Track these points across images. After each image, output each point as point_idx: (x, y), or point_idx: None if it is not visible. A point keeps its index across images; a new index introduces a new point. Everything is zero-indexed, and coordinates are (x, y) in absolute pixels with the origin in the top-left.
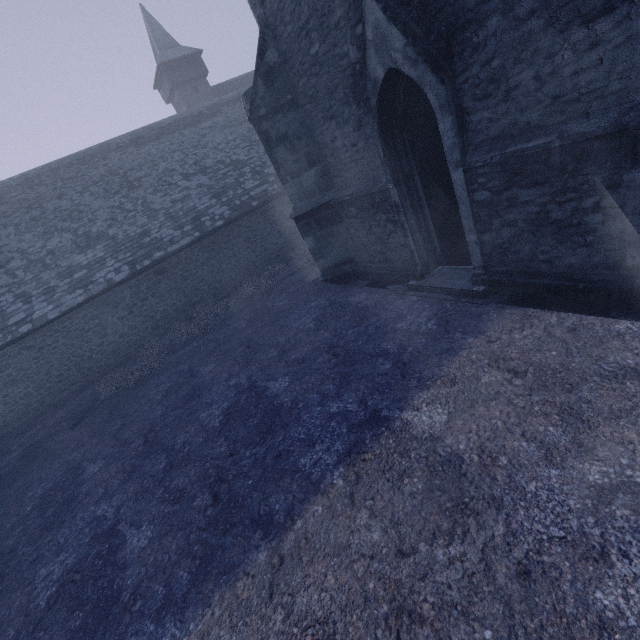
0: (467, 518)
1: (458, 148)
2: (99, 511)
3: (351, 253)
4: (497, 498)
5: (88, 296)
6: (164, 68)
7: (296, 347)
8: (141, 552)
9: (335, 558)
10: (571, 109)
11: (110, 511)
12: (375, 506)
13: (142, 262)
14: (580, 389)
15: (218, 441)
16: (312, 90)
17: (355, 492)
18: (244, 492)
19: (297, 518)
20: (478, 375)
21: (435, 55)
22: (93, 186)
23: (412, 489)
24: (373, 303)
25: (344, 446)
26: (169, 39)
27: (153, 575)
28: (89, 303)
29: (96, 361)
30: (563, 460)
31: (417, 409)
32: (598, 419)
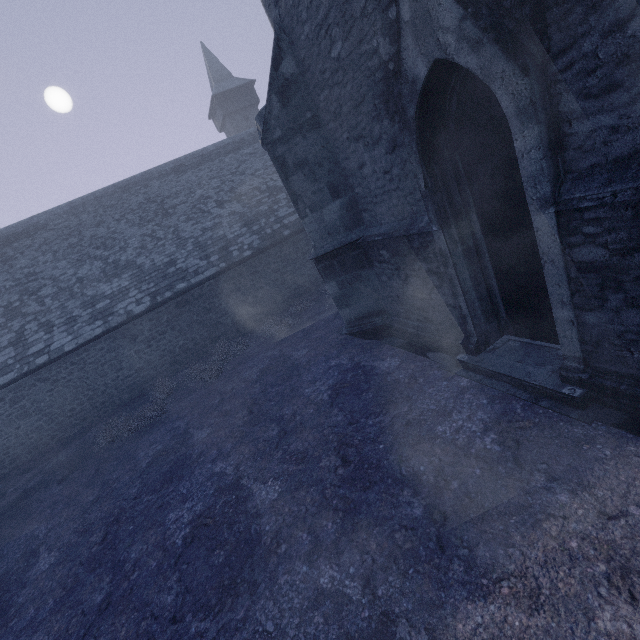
0: None
1: (547, 177)
2: None
3: (383, 303)
4: None
5: (106, 328)
6: (218, 99)
7: (300, 429)
8: None
9: None
10: None
11: None
12: None
13: (164, 293)
14: None
15: (170, 578)
16: (335, 104)
17: None
18: None
19: None
20: (587, 602)
21: (512, 30)
22: (130, 214)
23: None
24: (406, 377)
25: None
26: (225, 72)
27: None
28: (107, 335)
29: (110, 396)
30: None
31: None
32: None
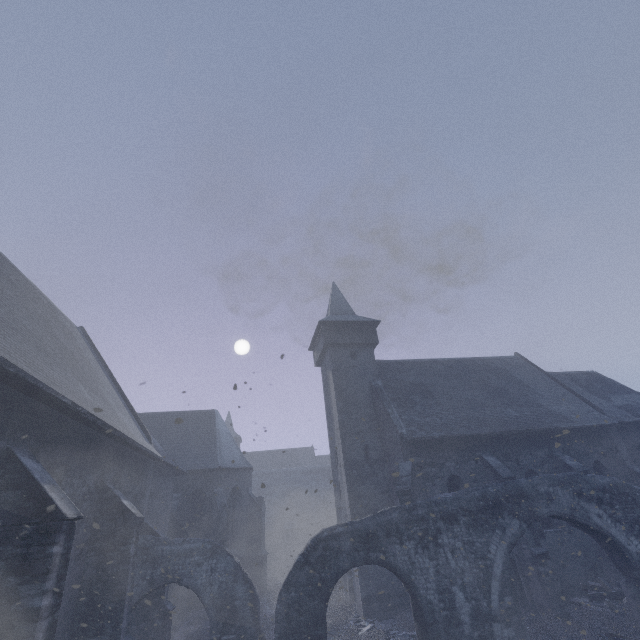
0: None
1: None
2: None
3: None
4: None
5: None
6: None
7: None
8: None
9: None
10: None
11: None
12: None
13: None
14: None
15: None
16: None
17: None
18: None
19: None
20: None
21: None
22: None
23: None
24: None
25: None
26: (231, 427)
27: None
28: None
29: None
30: None
31: None
32: None
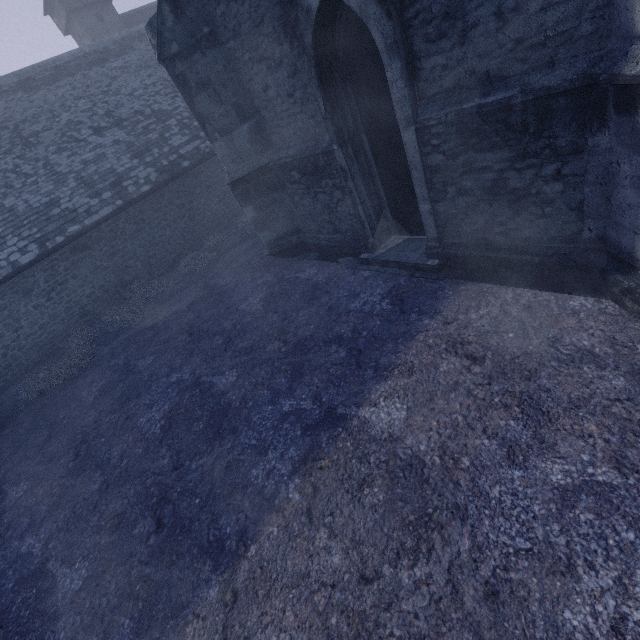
0: (431, 532)
1: (409, 102)
2: (24, 547)
3: (297, 223)
4: (461, 507)
5: None
6: None
7: (243, 333)
8: (75, 597)
9: (294, 590)
10: (535, 56)
11: (37, 546)
12: (334, 523)
13: (54, 239)
14: (539, 376)
15: (160, 452)
16: (233, 21)
17: (313, 507)
18: (191, 514)
19: (251, 543)
20: (436, 362)
21: None
22: None
23: (373, 501)
24: (324, 279)
25: (299, 452)
26: None
27: (89, 625)
28: None
29: (14, 358)
30: (525, 459)
31: (375, 405)
32: (558, 410)
